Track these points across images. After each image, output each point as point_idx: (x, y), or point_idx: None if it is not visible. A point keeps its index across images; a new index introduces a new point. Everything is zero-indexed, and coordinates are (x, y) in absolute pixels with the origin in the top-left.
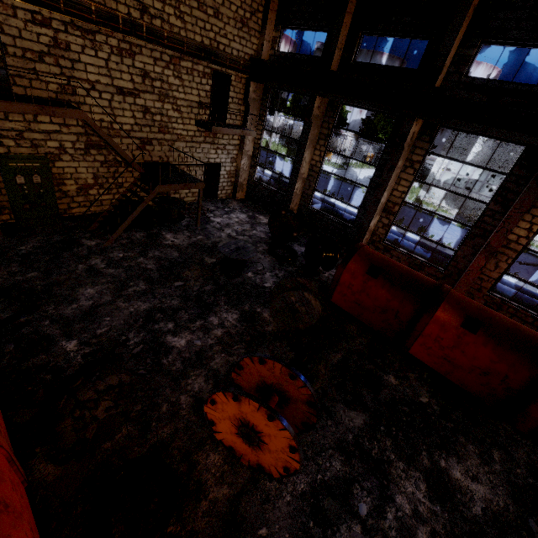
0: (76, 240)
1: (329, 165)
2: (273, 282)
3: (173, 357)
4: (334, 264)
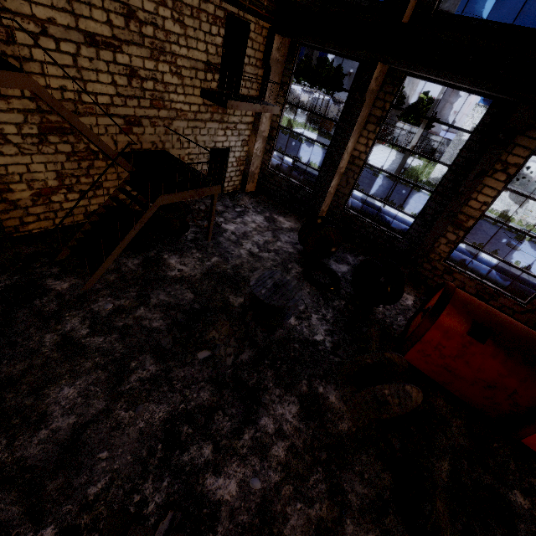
0: (38, 283)
1: (330, 138)
2: (325, 332)
3: (224, 529)
4: (396, 299)
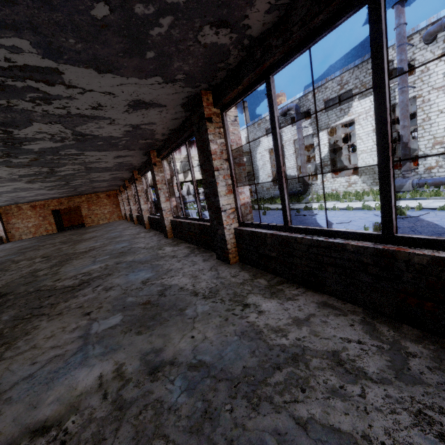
0: None
1: None
2: None
3: None
4: None
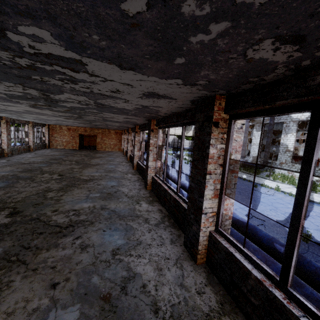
0: None
1: None
2: None
3: None
4: None
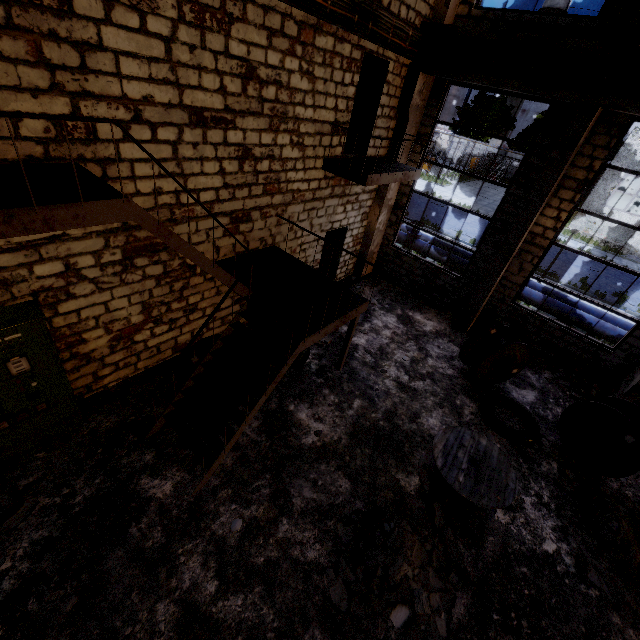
0: (129, 488)
1: (430, 180)
2: (554, 534)
3: None
4: None
